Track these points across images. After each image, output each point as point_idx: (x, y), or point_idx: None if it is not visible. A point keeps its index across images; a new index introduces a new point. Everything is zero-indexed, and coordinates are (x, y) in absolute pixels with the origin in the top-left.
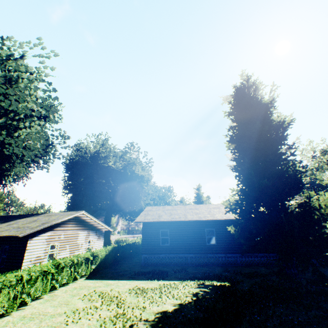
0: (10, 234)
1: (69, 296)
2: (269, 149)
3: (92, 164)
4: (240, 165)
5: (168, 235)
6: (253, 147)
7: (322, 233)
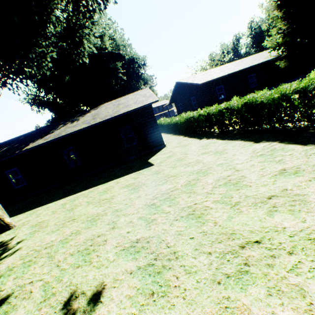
0: (143, 104)
1: None
2: None
3: None
4: None
5: (223, 90)
6: None
7: None
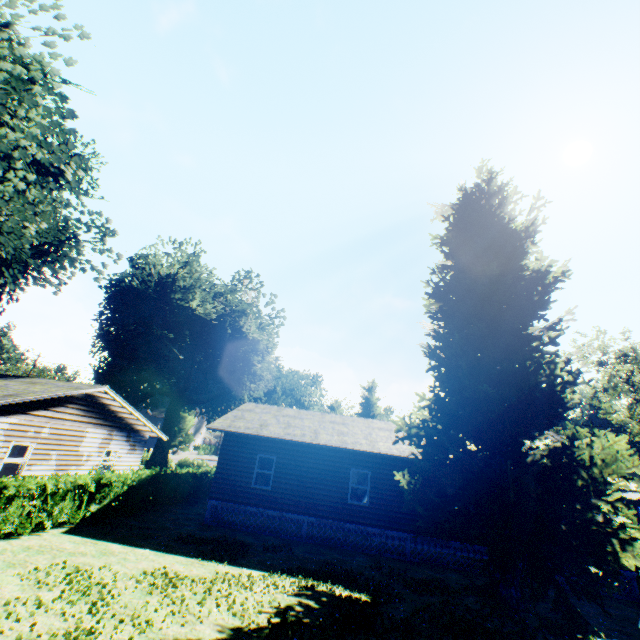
0: None
1: (1, 565)
2: (507, 324)
3: (157, 298)
4: (444, 346)
5: (273, 468)
6: (476, 314)
7: (588, 520)
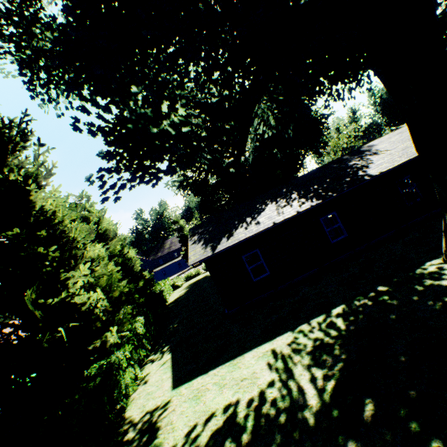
0: None
1: None
2: None
3: None
4: None
5: None
6: None
7: None
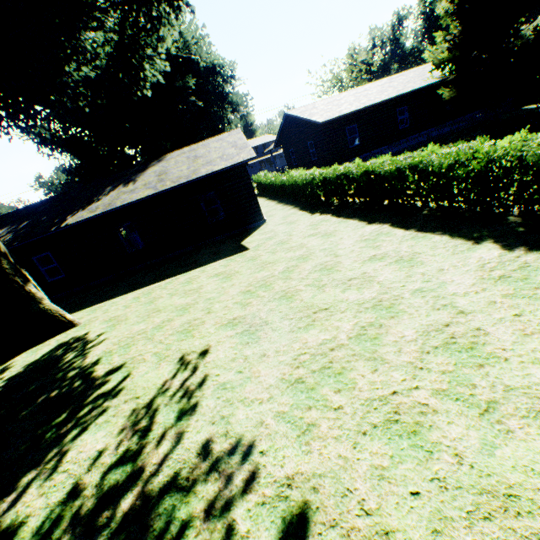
0: (234, 163)
1: None
2: None
3: None
4: None
5: (357, 132)
6: None
7: None
